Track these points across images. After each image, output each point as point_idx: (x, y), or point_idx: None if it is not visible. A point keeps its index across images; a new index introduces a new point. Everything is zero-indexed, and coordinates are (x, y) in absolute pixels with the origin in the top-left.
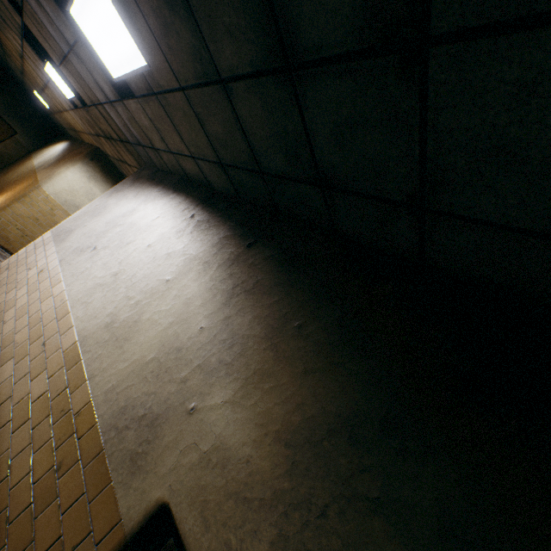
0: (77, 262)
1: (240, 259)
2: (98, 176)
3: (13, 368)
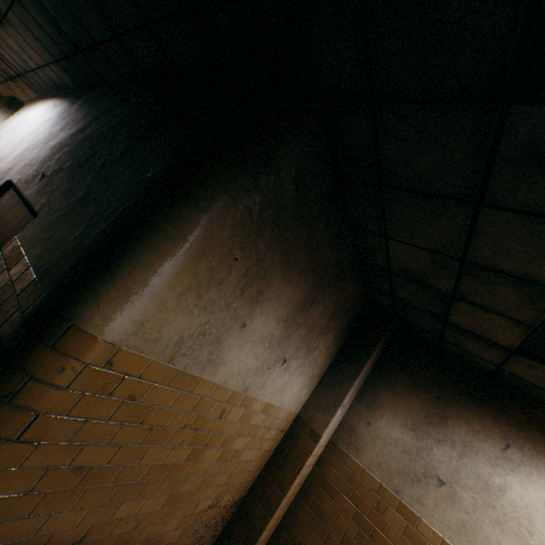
0: None
1: (67, 111)
2: None
3: None
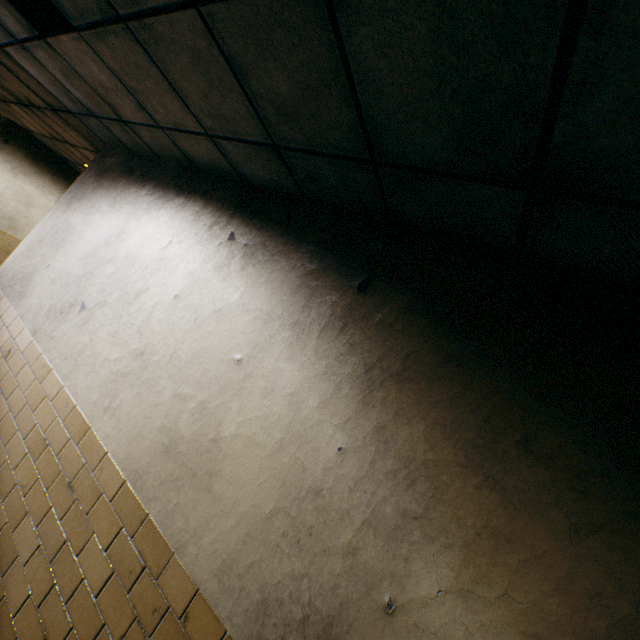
0: (64, 333)
1: (356, 315)
2: (25, 166)
3: (36, 533)
